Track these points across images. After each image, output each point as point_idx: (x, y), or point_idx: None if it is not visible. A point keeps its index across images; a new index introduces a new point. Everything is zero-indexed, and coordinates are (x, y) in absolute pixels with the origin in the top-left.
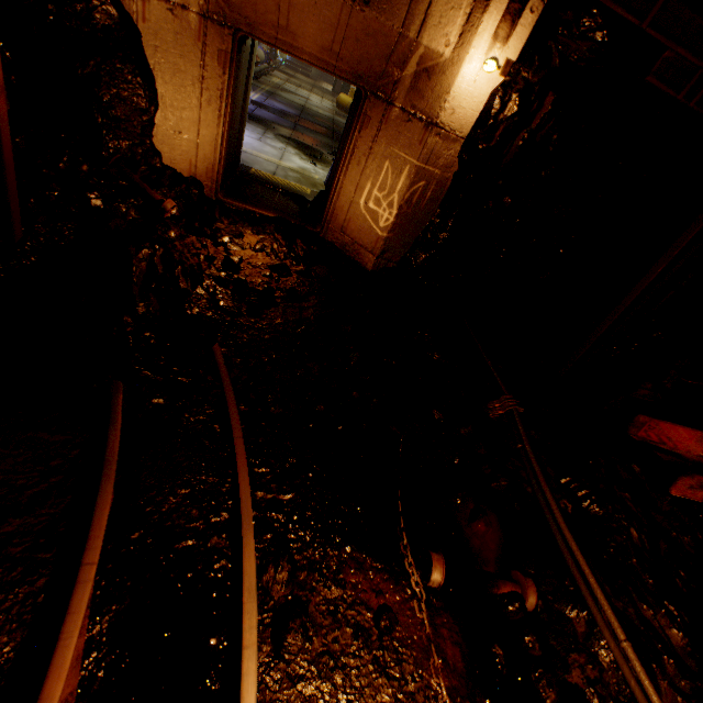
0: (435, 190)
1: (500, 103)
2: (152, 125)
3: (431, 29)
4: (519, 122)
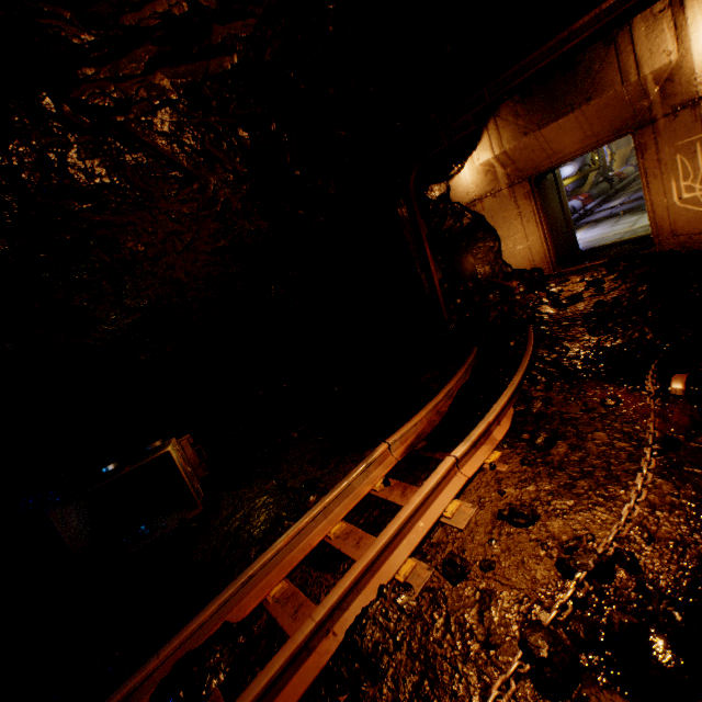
0: None
1: None
2: (499, 252)
3: (645, 63)
4: None
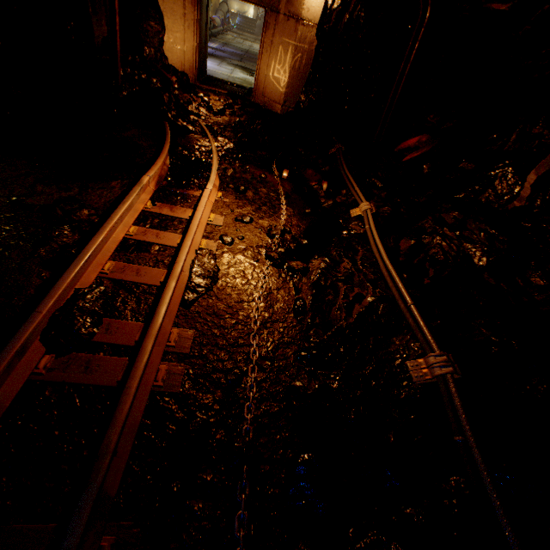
0: (307, 58)
1: (331, 1)
2: (163, 41)
3: None
4: (342, 9)
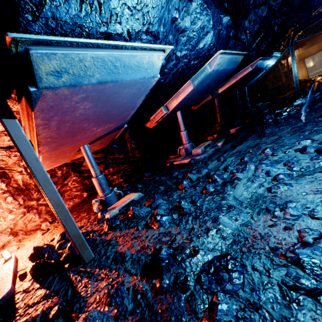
0: None
1: None
2: None
3: None
4: None
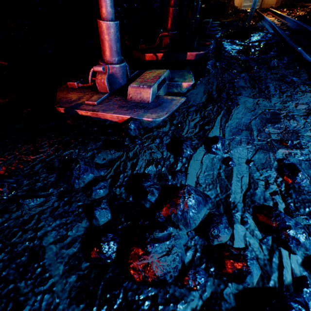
0: None
1: None
2: None
3: None
4: None
